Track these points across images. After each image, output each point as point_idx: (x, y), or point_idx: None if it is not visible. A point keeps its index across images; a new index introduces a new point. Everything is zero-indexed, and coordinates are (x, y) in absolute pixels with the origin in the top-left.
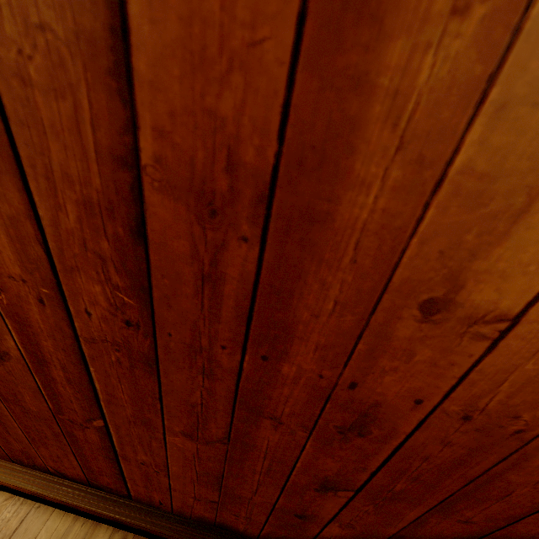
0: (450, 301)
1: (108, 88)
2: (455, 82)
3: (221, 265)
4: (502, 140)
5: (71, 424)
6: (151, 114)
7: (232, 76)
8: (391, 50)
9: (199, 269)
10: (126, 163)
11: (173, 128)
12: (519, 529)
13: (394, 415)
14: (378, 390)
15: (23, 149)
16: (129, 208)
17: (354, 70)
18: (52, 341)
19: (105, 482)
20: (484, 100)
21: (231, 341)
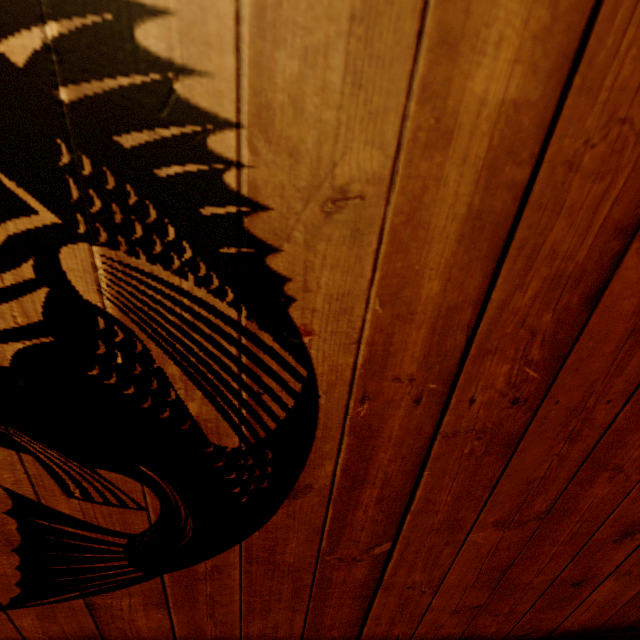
0: None
1: None
2: None
3: None
4: None
5: (337, 563)
6: None
7: None
8: None
9: (632, 324)
10: (624, 233)
11: None
12: None
13: None
14: None
15: (521, 232)
16: (599, 275)
17: None
18: (394, 450)
19: (329, 639)
20: None
21: (620, 393)
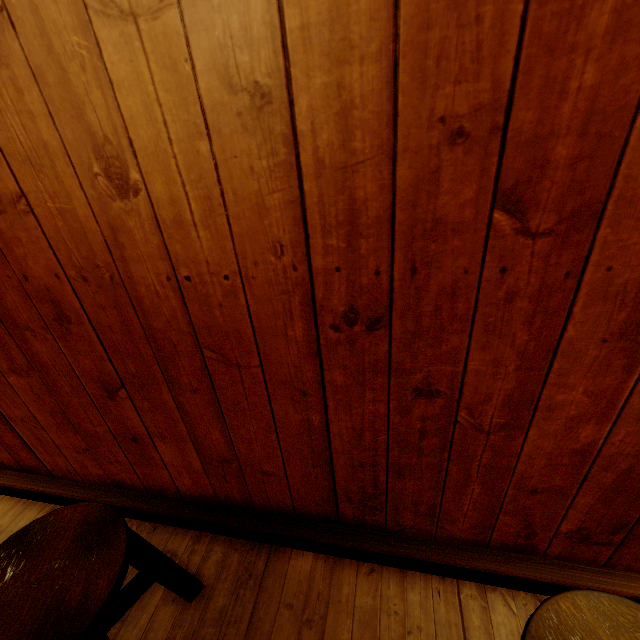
0: None
1: None
2: None
3: None
4: None
5: None
6: None
7: None
8: None
9: None
10: None
11: None
12: (220, 382)
13: (62, 294)
14: (37, 275)
15: None
16: None
17: None
18: None
19: (26, 459)
20: None
21: None
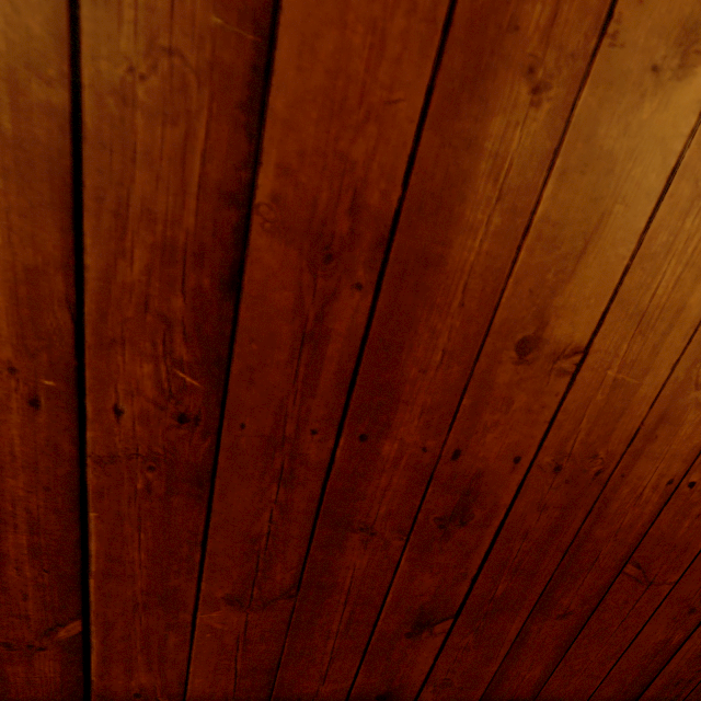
0: (539, 339)
1: (234, 121)
2: (534, 151)
3: (328, 319)
4: (565, 196)
5: (5, 652)
6: (278, 152)
7: (367, 126)
8: (493, 124)
9: (300, 327)
10: (236, 201)
11: (300, 167)
12: (609, 603)
13: (495, 484)
14: (481, 454)
15: (91, 177)
16: (226, 253)
17: (467, 134)
18: (28, 475)
19: None
20: (553, 167)
21: (325, 421)
